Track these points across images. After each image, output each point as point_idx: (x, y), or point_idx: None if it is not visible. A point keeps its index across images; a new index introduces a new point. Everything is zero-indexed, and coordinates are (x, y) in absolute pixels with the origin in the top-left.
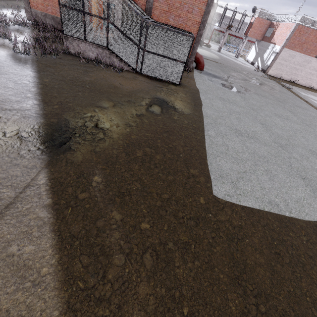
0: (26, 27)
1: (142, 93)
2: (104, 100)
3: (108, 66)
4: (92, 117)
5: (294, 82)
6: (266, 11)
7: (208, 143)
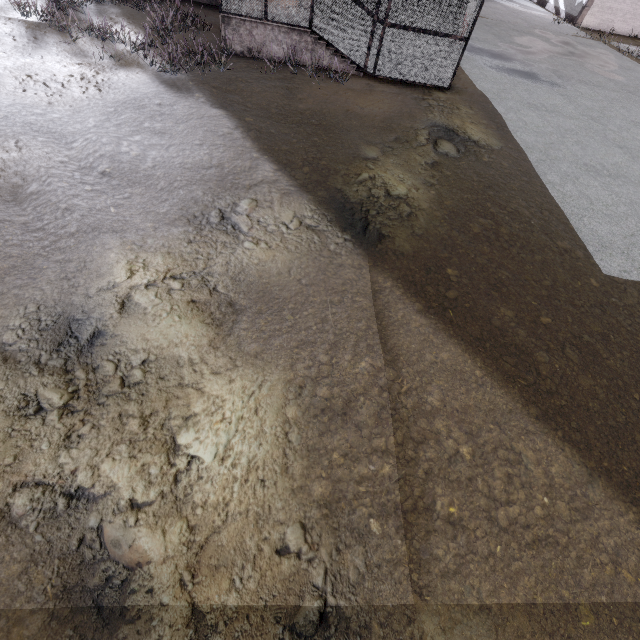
0: (105, 4)
1: (407, 120)
2: (361, 145)
3: (311, 70)
4: (373, 179)
5: (639, 37)
6: None
7: (558, 197)
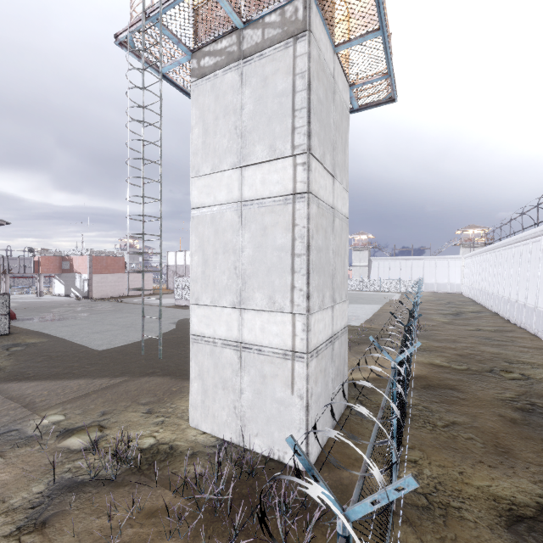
0: None
1: None
2: None
3: None
4: None
5: (124, 295)
6: (48, 249)
7: (80, 342)
